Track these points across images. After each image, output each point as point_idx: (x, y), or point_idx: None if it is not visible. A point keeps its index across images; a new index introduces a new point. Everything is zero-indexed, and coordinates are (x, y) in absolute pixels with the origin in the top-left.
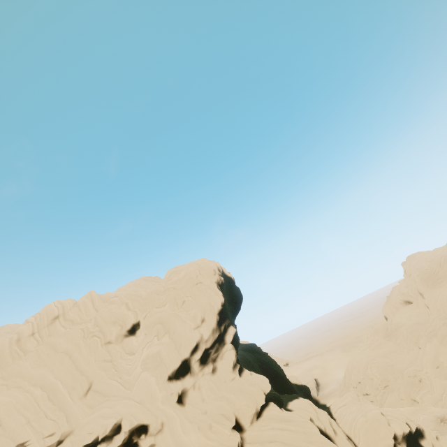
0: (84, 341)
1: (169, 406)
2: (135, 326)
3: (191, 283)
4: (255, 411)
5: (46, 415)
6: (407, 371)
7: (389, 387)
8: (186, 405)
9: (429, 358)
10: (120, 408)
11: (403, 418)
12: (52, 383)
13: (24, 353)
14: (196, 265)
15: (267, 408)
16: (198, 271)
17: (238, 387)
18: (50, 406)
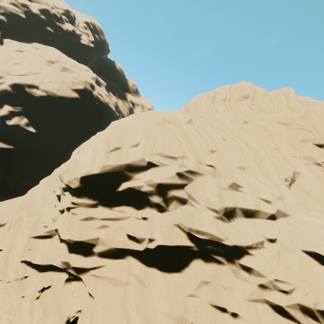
0: (285, 128)
1: None
2: None
3: None
4: None
5: (254, 175)
6: None
7: None
8: None
9: None
10: None
11: None
12: (256, 148)
13: (215, 111)
14: None
15: None
16: None
17: None
18: (255, 169)
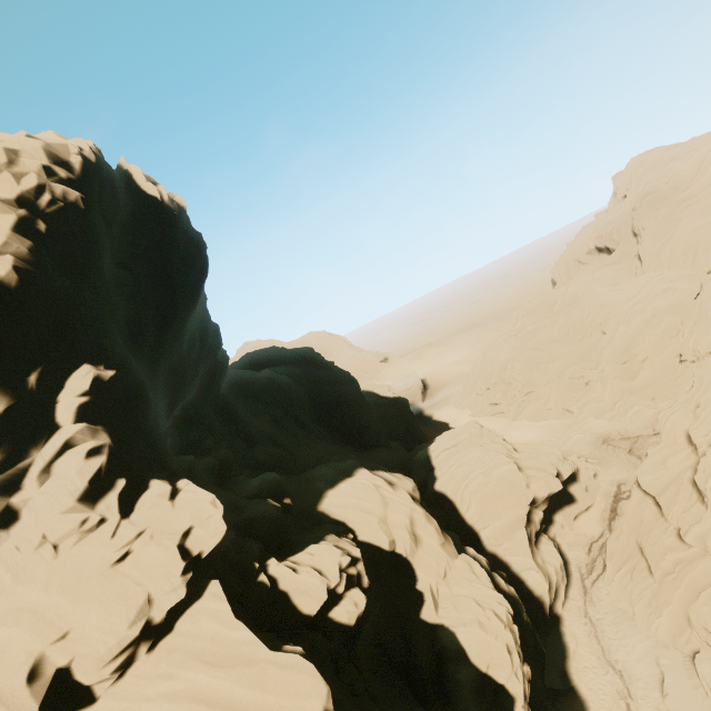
0: None
1: None
2: None
3: None
4: (145, 630)
5: None
6: (571, 370)
7: (533, 393)
8: None
9: (617, 350)
10: None
11: (554, 469)
12: None
13: None
14: None
15: (197, 604)
16: None
17: (99, 560)
18: None
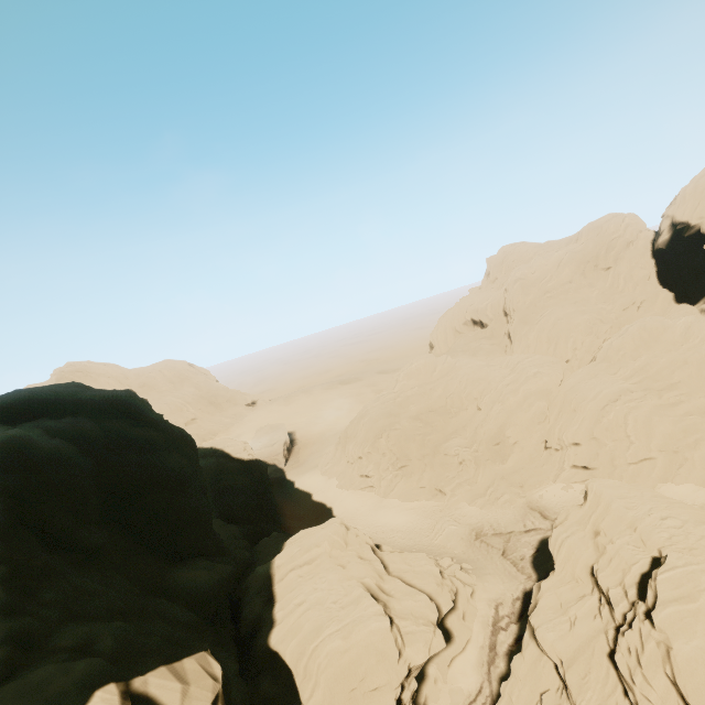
0: None
1: None
2: None
3: None
4: None
5: None
6: (447, 446)
7: (407, 468)
8: None
9: (491, 430)
10: None
11: (436, 611)
12: None
13: None
14: None
15: None
16: None
17: None
18: None
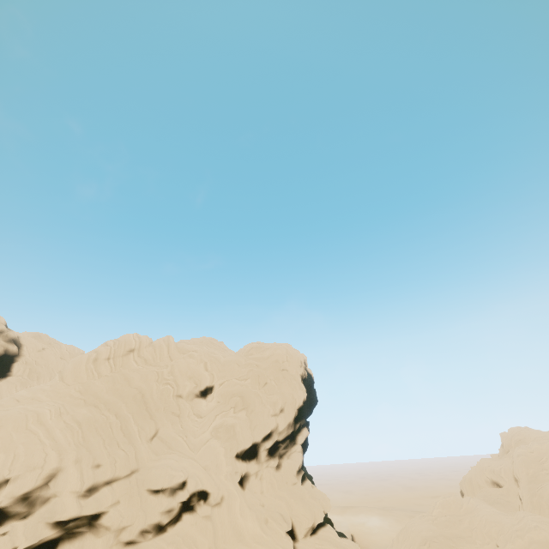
0: (157, 385)
1: (232, 483)
2: (207, 389)
3: (277, 366)
4: (312, 525)
5: (118, 444)
6: None
7: None
8: (245, 489)
9: None
10: (187, 465)
11: None
12: (125, 415)
13: (98, 375)
14: (285, 350)
15: (324, 528)
16: (286, 357)
17: (299, 494)
18: (121, 437)
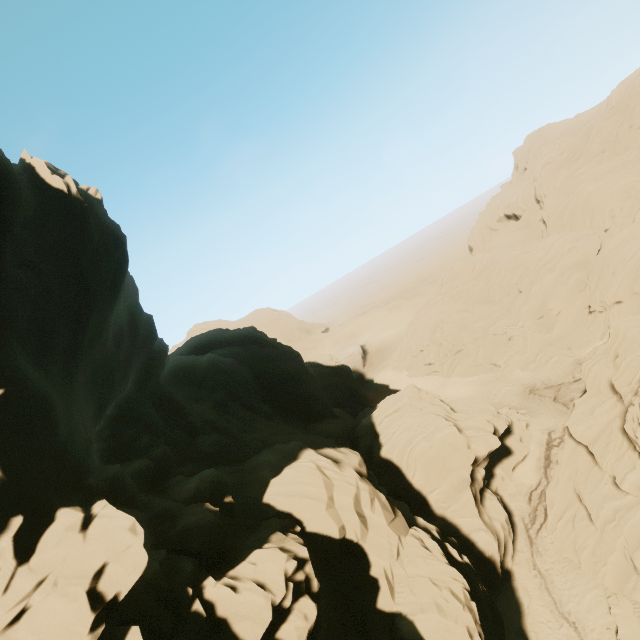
0: None
1: None
2: None
3: None
4: None
5: None
6: (494, 328)
7: (463, 352)
8: None
9: (533, 306)
10: None
11: (491, 426)
12: None
13: None
14: None
15: None
16: None
17: None
18: None
